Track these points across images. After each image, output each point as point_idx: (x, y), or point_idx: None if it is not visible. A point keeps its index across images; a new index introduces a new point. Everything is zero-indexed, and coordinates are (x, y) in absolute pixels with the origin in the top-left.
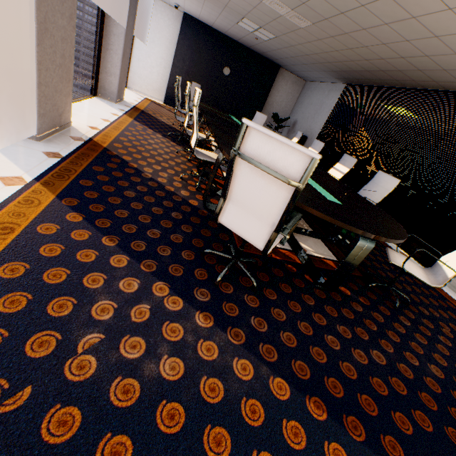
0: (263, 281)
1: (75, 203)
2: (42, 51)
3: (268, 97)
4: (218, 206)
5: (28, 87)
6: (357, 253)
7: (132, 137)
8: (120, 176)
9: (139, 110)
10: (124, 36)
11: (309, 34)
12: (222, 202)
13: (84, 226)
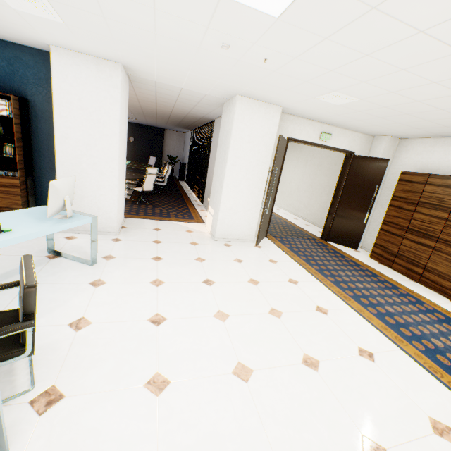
0: None
1: None
2: None
3: (164, 147)
4: None
5: None
6: None
7: None
8: None
9: None
10: None
11: (140, 116)
12: None
13: None
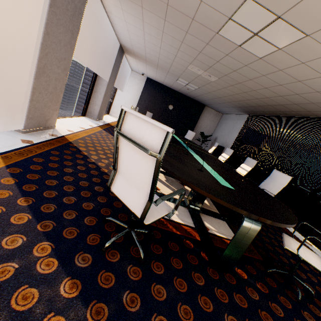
0: (154, 253)
1: (18, 171)
2: (38, 82)
3: (197, 122)
4: (110, 177)
5: (24, 101)
6: (244, 233)
7: (95, 138)
8: (69, 158)
9: (110, 125)
10: (106, 85)
11: (218, 85)
12: (113, 174)
13: (10, 188)
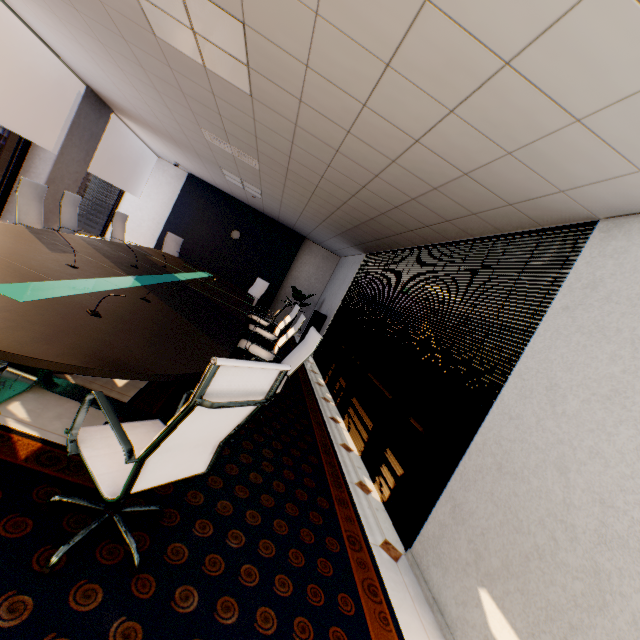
0: None
1: None
2: None
3: (291, 269)
4: None
5: None
6: None
7: None
8: None
9: None
10: (54, 162)
11: (272, 179)
12: None
13: None
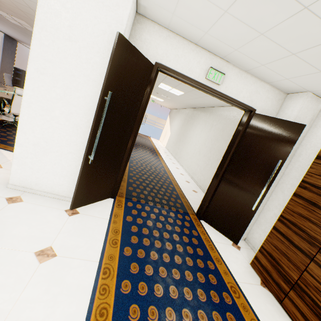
0: None
1: None
2: None
3: None
4: None
5: None
6: None
7: None
8: None
9: None
10: (0, 64)
11: None
12: None
13: None
